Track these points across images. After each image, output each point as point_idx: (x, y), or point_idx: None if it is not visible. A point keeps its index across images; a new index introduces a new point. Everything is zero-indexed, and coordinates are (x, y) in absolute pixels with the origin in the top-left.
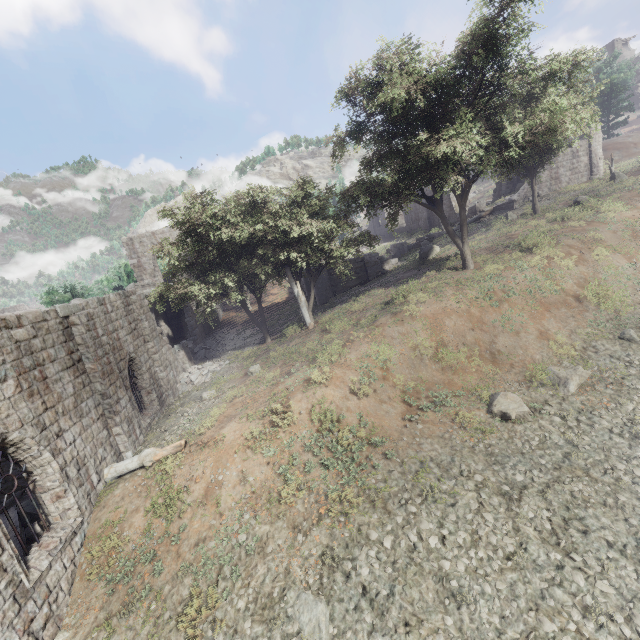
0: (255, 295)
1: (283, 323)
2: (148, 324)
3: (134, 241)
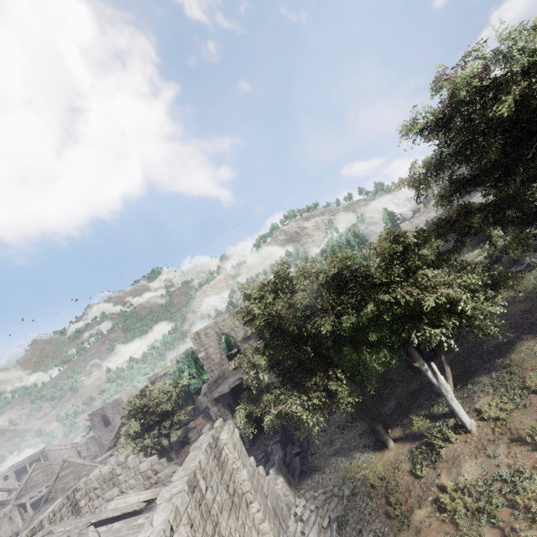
0: (357, 383)
1: (383, 401)
2: (246, 472)
3: (200, 334)
